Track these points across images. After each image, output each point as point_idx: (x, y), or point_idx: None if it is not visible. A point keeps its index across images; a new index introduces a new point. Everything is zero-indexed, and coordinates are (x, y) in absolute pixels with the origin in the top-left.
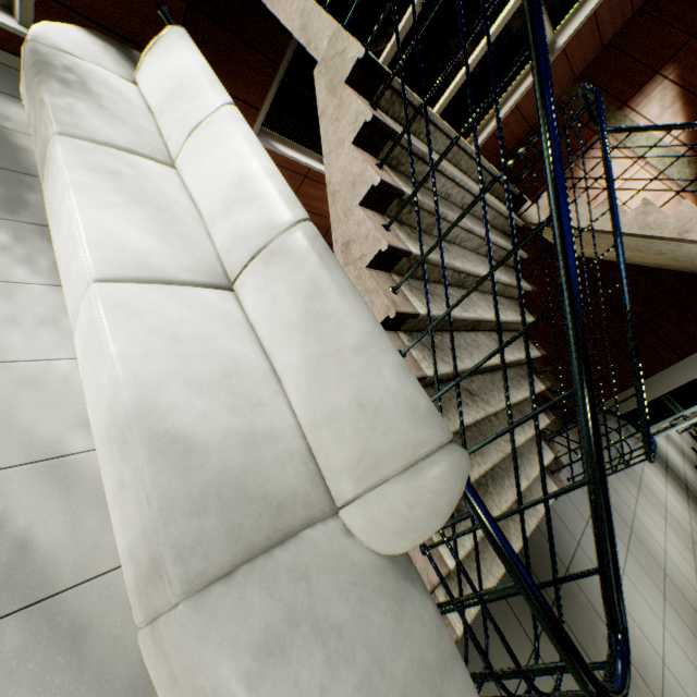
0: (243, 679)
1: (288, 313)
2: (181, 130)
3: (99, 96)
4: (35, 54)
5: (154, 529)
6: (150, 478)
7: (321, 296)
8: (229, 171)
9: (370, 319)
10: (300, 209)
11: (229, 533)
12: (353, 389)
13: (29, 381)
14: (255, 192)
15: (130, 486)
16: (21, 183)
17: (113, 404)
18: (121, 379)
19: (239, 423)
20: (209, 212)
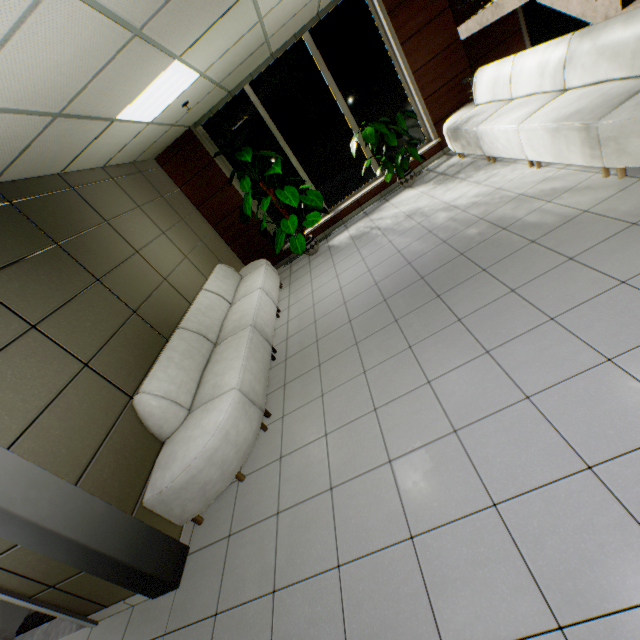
0: (630, 112)
1: (589, 62)
2: (505, 88)
3: (474, 115)
4: (451, 129)
5: (579, 125)
6: (569, 122)
7: (597, 40)
8: (532, 68)
9: (622, 16)
10: (567, 37)
11: (606, 108)
12: (632, 39)
13: (521, 178)
14: (546, 58)
15: (566, 132)
16: (472, 165)
17: (547, 130)
18: (544, 124)
19: (593, 97)
20: (536, 88)
